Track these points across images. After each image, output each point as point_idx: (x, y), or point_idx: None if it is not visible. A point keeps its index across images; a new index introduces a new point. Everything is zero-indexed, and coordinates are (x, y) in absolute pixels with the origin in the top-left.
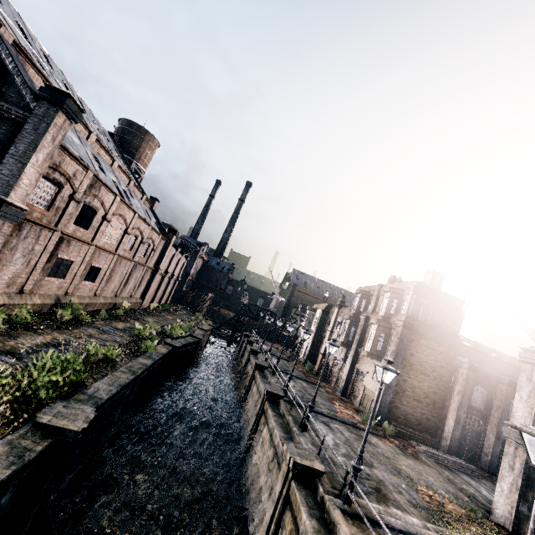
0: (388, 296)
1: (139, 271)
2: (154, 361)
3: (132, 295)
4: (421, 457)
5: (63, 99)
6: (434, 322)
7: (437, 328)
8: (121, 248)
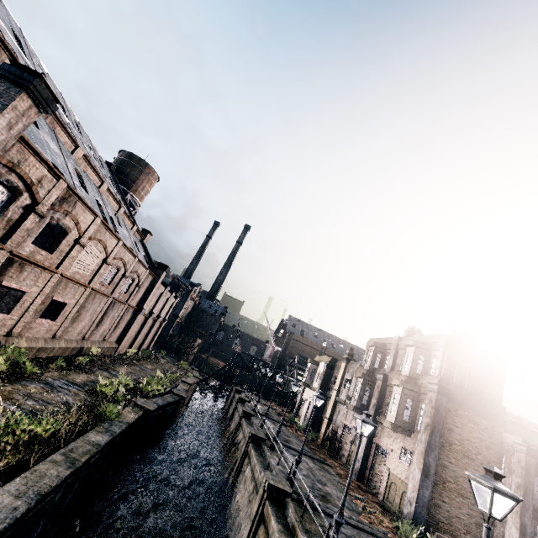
0: (411, 351)
1: (117, 309)
2: (112, 437)
3: (106, 338)
4: None
5: (30, 79)
6: (472, 386)
7: (477, 394)
8: (97, 281)
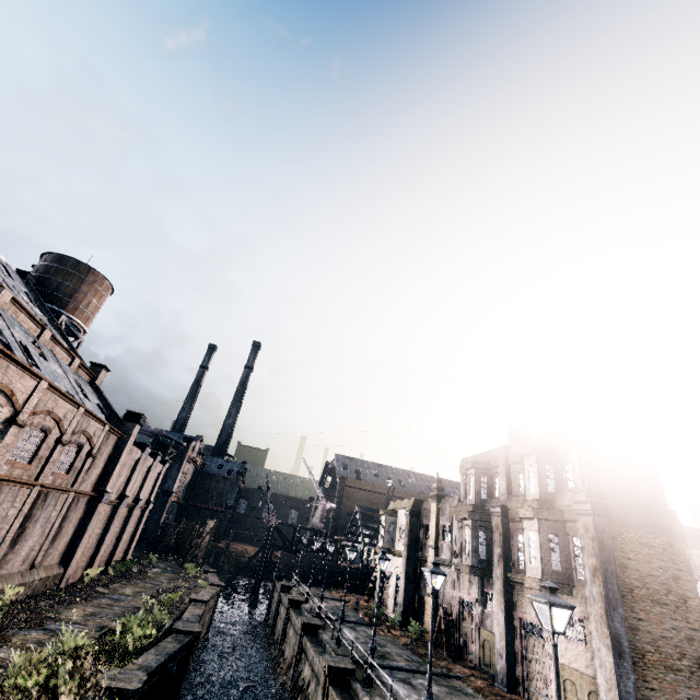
0: (532, 462)
1: (54, 504)
2: None
3: (36, 563)
4: None
5: None
6: (626, 492)
7: (637, 502)
8: (1, 460)
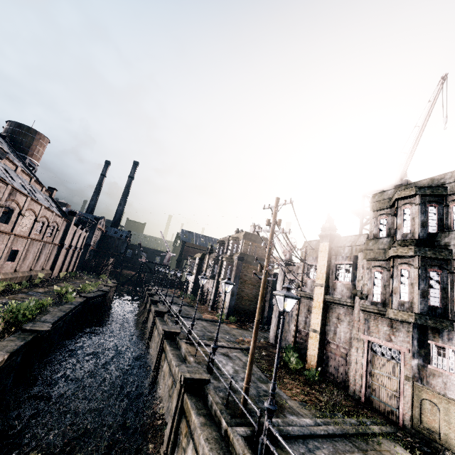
0: (231, 242)
1: (47, 248)
2: (75, 306)
3: (43, 268)
4: (249, 329)
5: None
6: (256, 254)
7: (258, 257)
8: (33, 233)
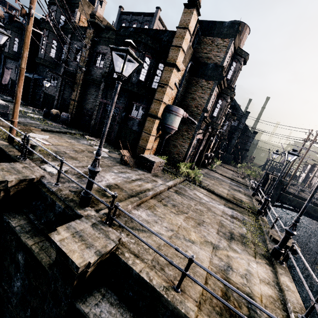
0: None
1: None
2: None
3: None
4: None
5: (257, 133)
6: None
7: None
8: None
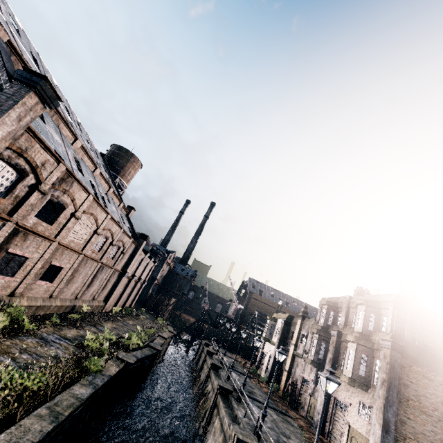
0: (362, 309)
1: (105, 273)
2: (94, 390)
3: (95, 298)
4: None
5: (37, 81)
6: (422, 343)
7: (428, 351)
8: (89, 248)
